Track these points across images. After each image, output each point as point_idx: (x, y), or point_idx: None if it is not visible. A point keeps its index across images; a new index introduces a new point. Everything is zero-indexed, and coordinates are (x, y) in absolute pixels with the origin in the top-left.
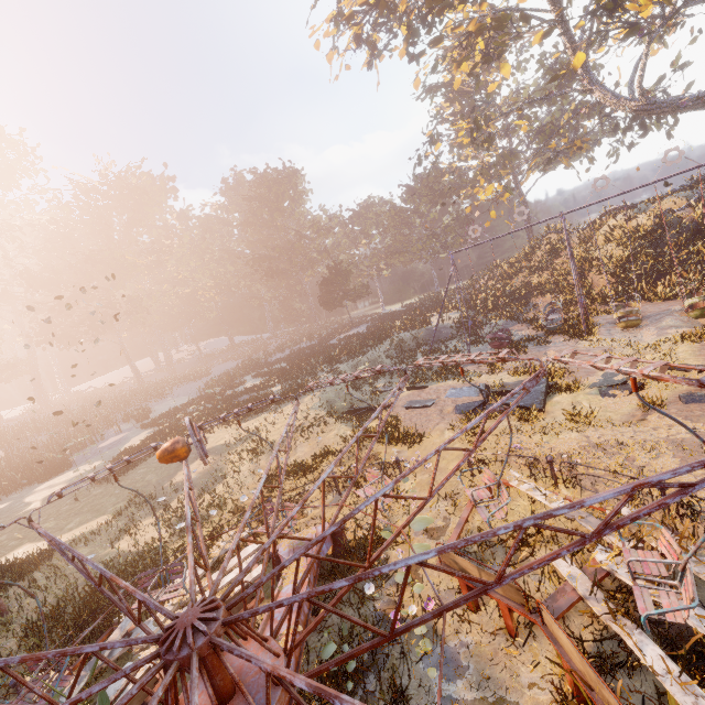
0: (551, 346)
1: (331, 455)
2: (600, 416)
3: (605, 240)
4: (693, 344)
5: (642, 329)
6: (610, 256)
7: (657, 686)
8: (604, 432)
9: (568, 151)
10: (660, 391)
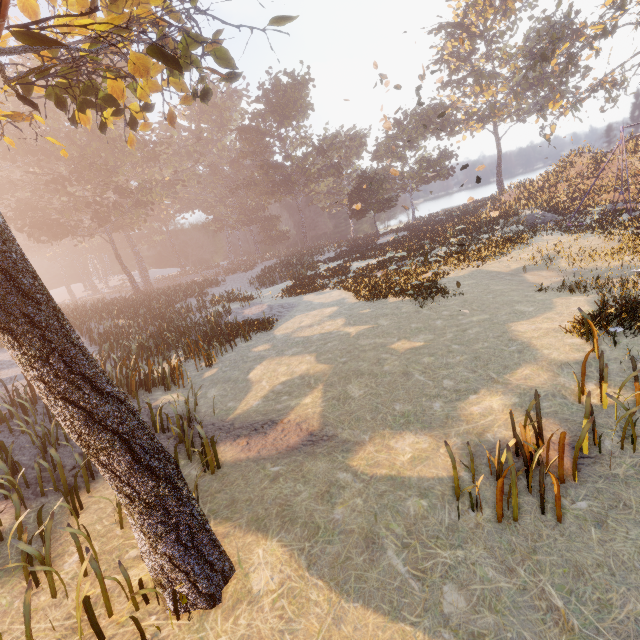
0: None
1: None
2: None
3: None
4: None
5: None
6: None
7: None
8: None
9: (544, 104)
10: None
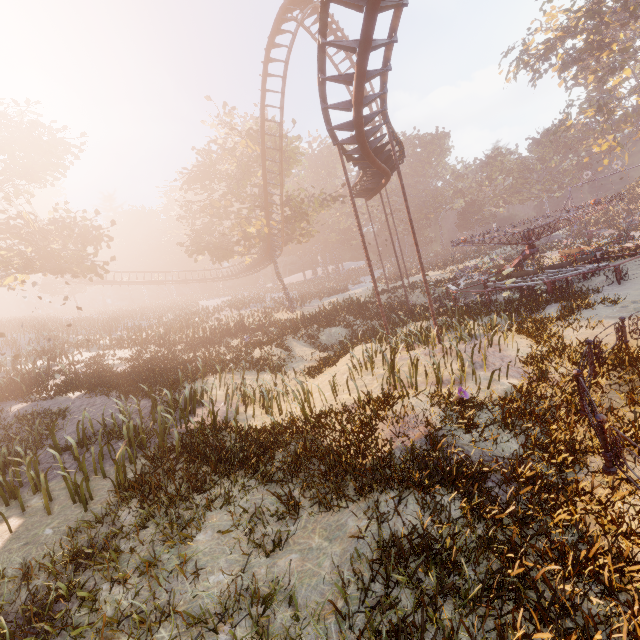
0: None
1: None
2: None
3: None
4: None
5: None
6: None
7: (603, 254)
8: None
9: None
10: None
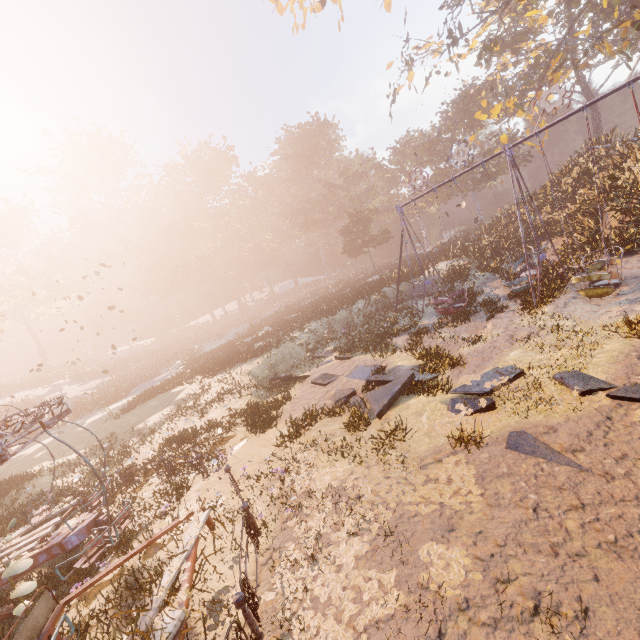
0: (497, 316)
1: (215, 428)
2: (413, 441)
3: (636, 159)
4: (632, 339)
5: (619, 299)
6: (636, 182)
7: None
8: (372, 471)
9: None
10: (478, 424)
